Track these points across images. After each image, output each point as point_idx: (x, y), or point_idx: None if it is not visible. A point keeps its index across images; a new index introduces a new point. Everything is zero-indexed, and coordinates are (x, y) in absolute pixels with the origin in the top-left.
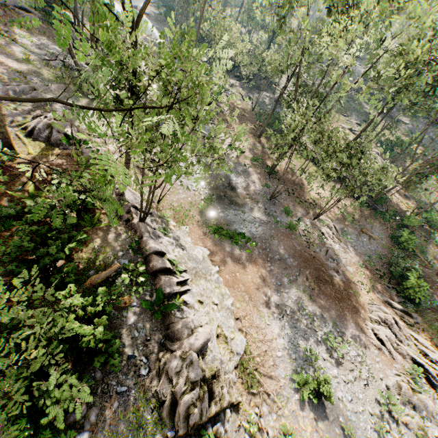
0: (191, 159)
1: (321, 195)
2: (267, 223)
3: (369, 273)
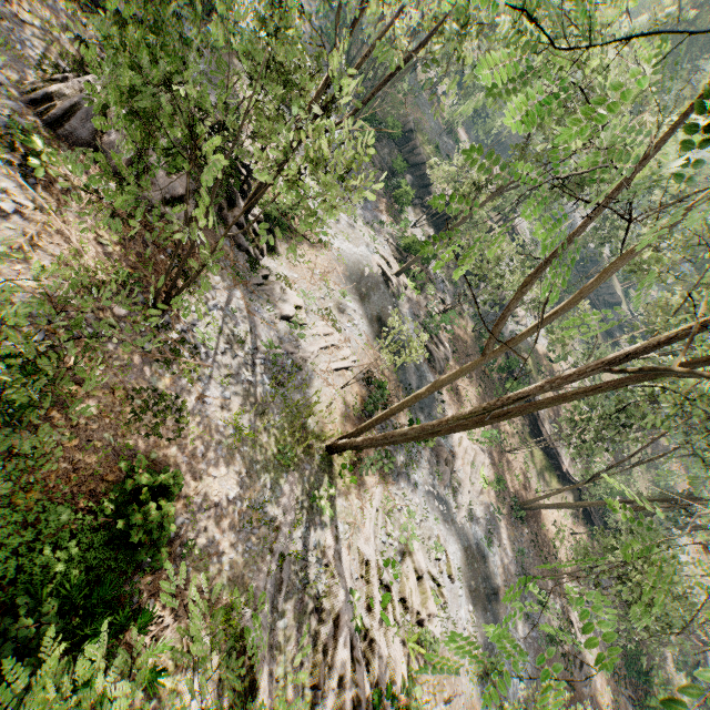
0: (445, 536)
1: (556, 523)
2: (530, 642)
3: (610, 676)
